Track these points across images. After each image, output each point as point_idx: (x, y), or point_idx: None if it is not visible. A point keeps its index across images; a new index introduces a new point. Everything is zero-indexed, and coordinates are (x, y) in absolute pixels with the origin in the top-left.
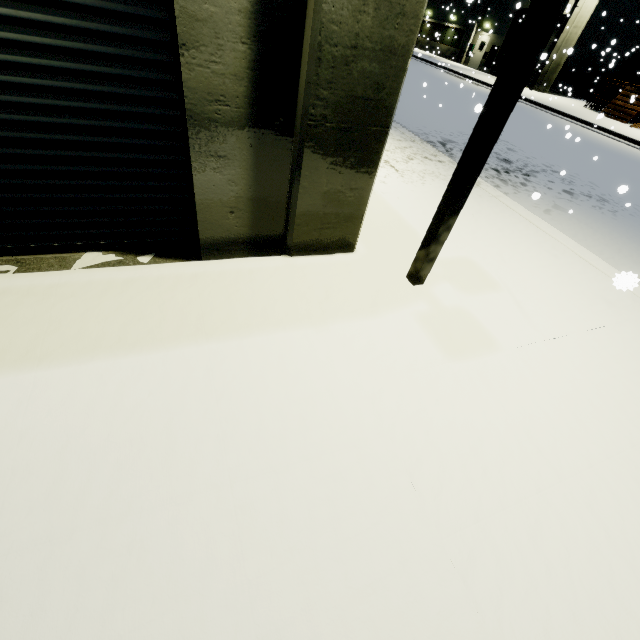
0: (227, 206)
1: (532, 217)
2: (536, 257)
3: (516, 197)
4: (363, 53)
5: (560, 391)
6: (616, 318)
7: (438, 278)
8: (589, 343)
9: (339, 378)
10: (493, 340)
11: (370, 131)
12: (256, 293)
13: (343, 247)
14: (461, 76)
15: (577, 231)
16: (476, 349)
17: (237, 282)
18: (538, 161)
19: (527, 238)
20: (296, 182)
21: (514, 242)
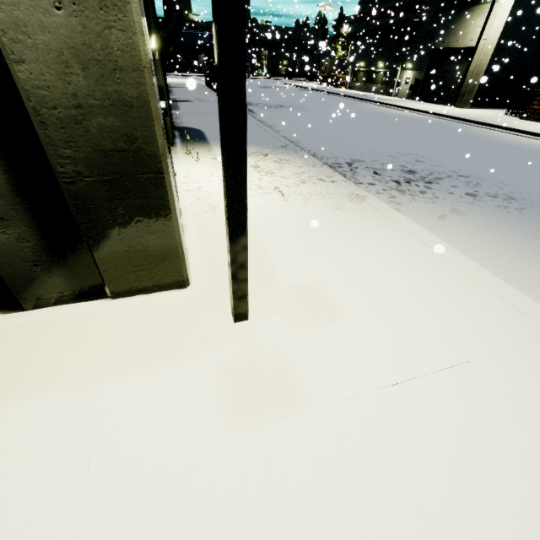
0: (28, 260)
1: (412, 227)
2: (402, 273)
3: (410, 206)
4: (92, 110)
5: (371, 477)
6: (488, 347)
7: (269, 311)
8: (439, 390)
9: (61, 470)
10: (303, 394)
11: (143, 178)
12: (43, 348)
13: (171, 284)
14: (389, 106)
15: (472, 235)
16: (273, 410)
17: (33, 335)
18: (445, 168)
19: (399, 251)
20: (83, 233)
21: (382, 258)
